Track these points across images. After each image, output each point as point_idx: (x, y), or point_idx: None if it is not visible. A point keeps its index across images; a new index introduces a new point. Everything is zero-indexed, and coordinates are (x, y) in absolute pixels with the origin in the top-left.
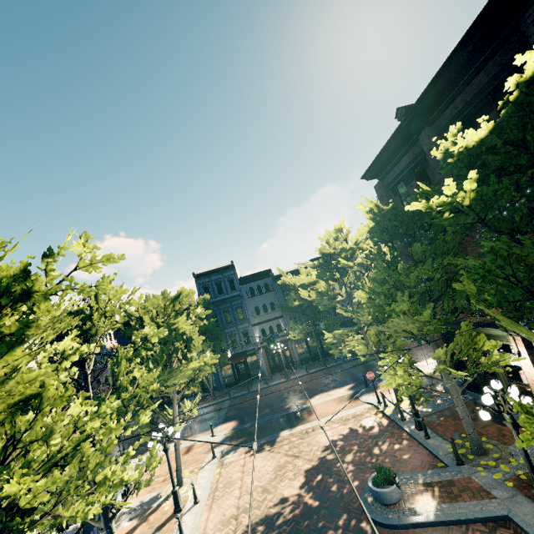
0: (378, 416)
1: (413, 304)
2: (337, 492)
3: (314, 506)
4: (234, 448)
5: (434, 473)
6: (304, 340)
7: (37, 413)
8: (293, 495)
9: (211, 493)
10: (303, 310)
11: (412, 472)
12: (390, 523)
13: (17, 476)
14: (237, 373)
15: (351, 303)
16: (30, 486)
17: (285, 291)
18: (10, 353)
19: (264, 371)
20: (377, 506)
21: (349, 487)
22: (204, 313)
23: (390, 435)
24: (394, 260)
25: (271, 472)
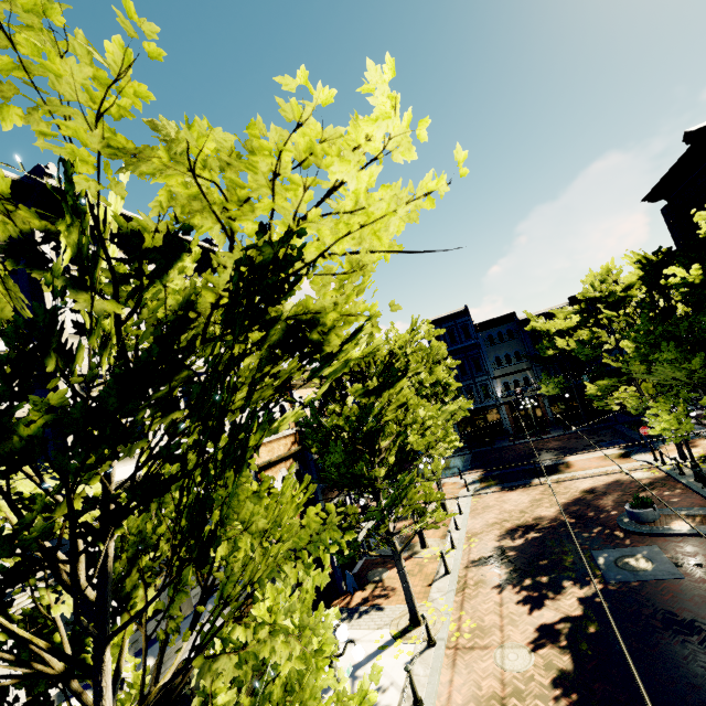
0: (651, 472)
1: (681, 353)
2: (594, 516)
3: (571, 522)
4: (486, 487)
5: (700, 509)
6: (561, 397)
7: (406, 412)
8: (550, 515)
9: (472, 511)
10: (559, 361)
11: (676, 508)
12: (641, 532)
13: (413, 434)
14: (475, 430)
15: (621, 352)
16: (417, 440)
17: (535, 339)
18: (402, 380)
19: (508, 430)
20: (632, 523)
21: (606, 514)
22: (453, 363)
23: (662, 486)
24: (669, 308)
25: (527, 503)
